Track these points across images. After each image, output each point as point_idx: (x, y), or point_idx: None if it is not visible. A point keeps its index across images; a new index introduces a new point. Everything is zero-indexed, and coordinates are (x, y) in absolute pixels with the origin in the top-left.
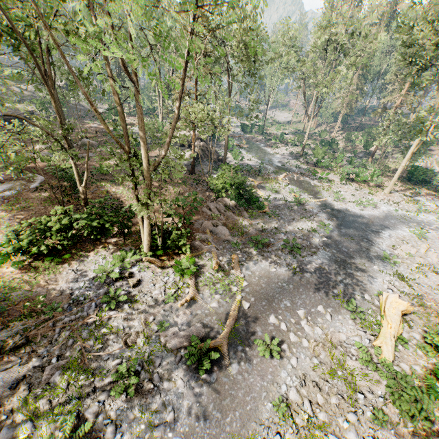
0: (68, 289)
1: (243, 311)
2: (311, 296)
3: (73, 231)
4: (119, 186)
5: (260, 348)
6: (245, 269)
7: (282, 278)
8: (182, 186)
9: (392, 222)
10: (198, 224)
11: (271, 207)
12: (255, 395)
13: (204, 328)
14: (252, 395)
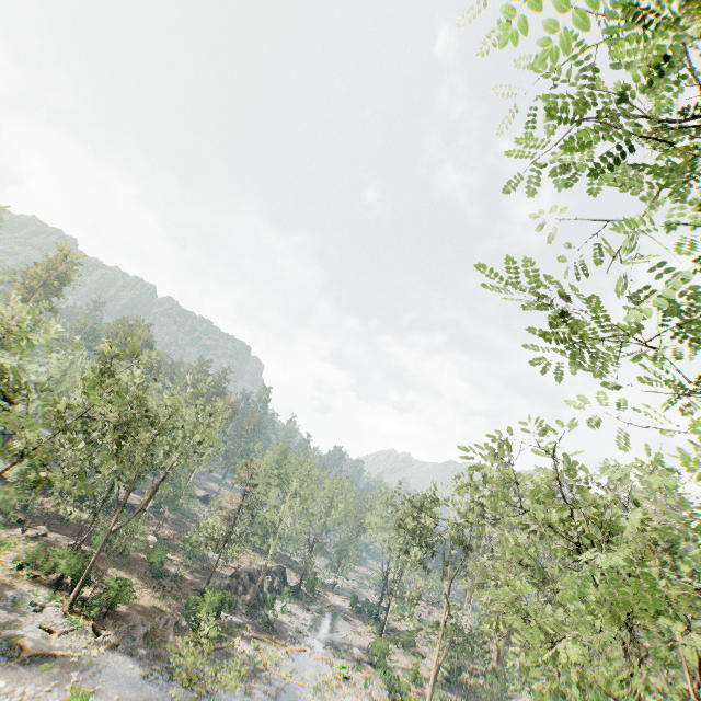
0: (7, 592)
1: (67, 659)
2: (125, 690)
3: (53, 574)
4: (122, 570)
5: (43, 665)
6: (112, 652)
7: (126, 672)
8: (173, 598)
9: None
10: (133, 617)
11: (224, 651)
12: (5, 676)
13: (33, 646)
14: (4, 675)
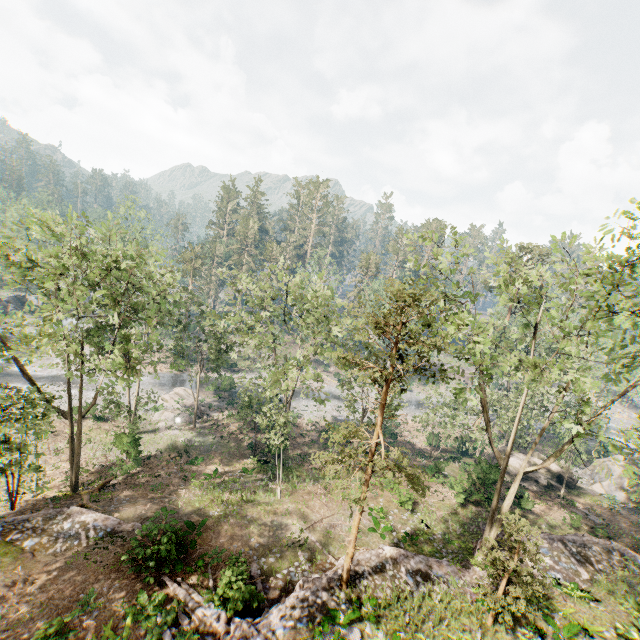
0: None
1: None
2: None
3: None
4: None
5: None
6: None
7: None
8: None
9: (41, 380)
10: None
11: None
12: None
13: None
14: None
